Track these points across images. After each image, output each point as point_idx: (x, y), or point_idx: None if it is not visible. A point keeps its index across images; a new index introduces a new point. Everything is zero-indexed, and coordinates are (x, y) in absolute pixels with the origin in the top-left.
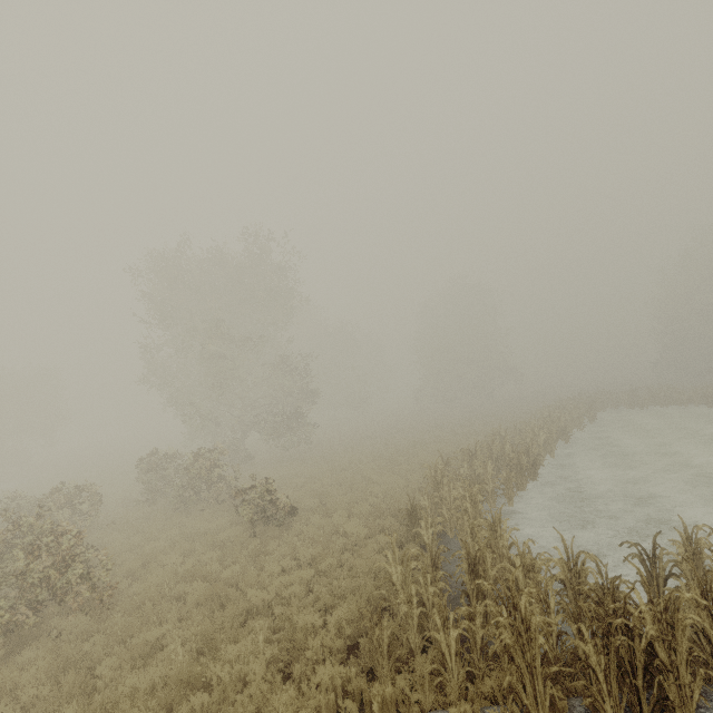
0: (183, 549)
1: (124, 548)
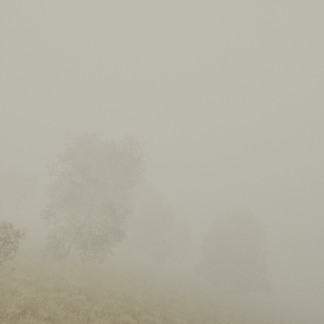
0: None
1: None
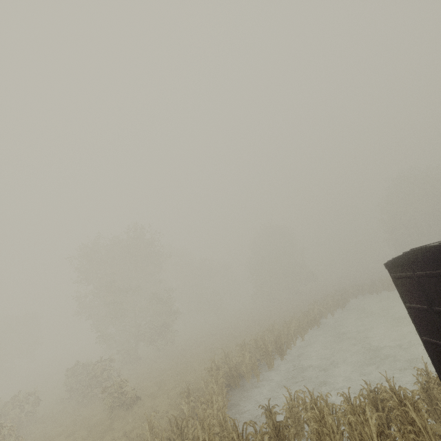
0: (70, 431)
1: (40, 434)
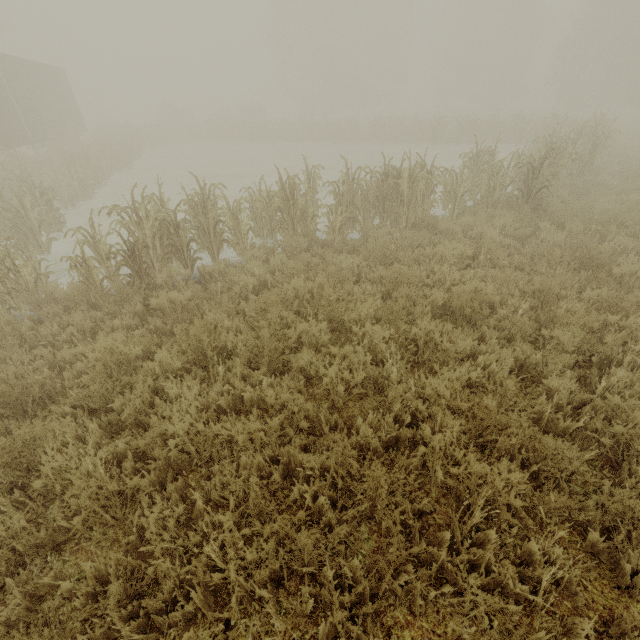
0: None
1: None
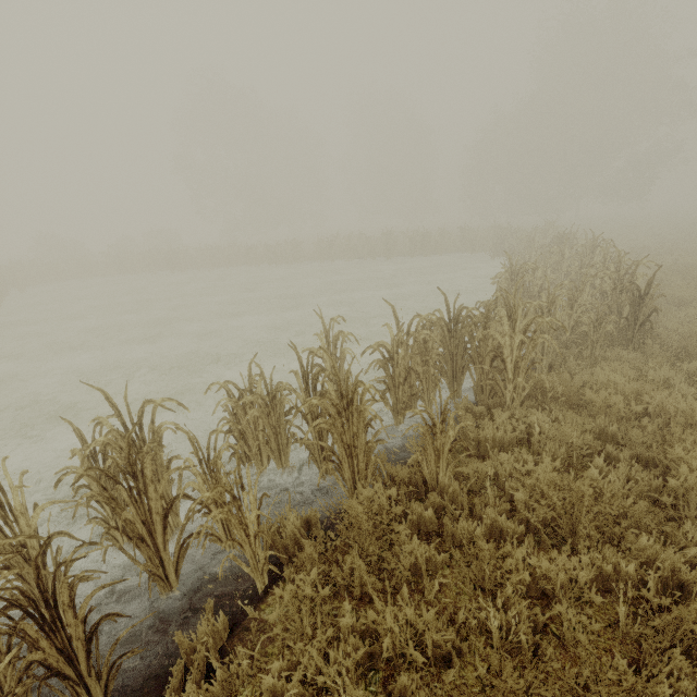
0: None
1: None
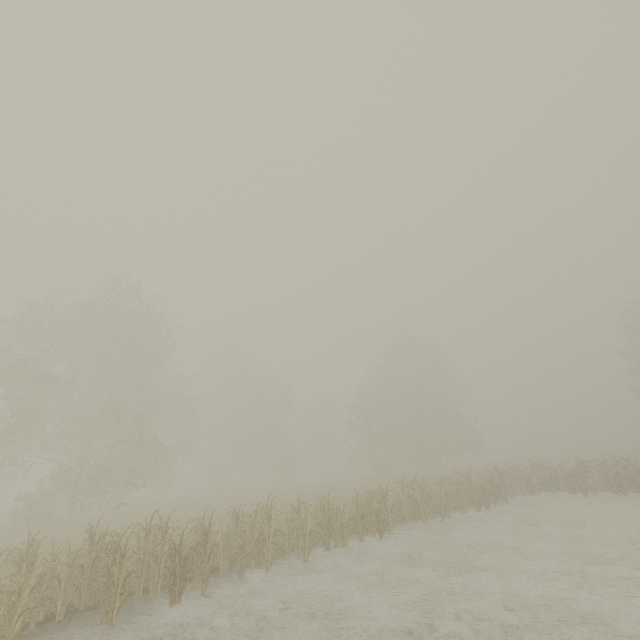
0: None
1: None
